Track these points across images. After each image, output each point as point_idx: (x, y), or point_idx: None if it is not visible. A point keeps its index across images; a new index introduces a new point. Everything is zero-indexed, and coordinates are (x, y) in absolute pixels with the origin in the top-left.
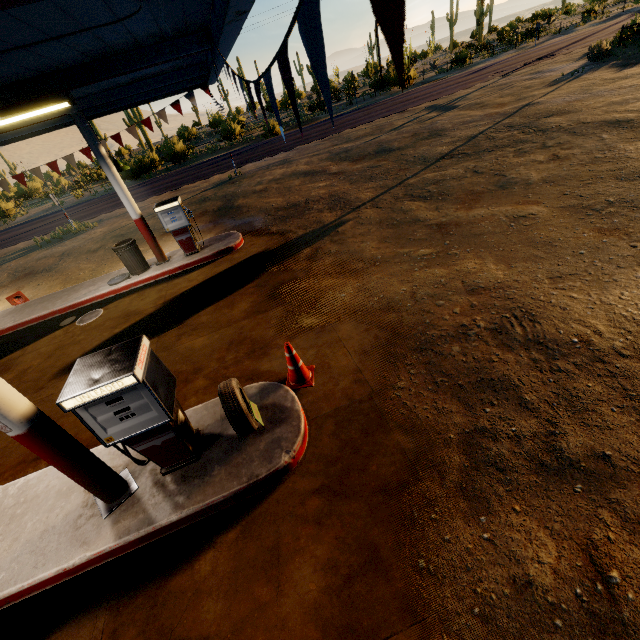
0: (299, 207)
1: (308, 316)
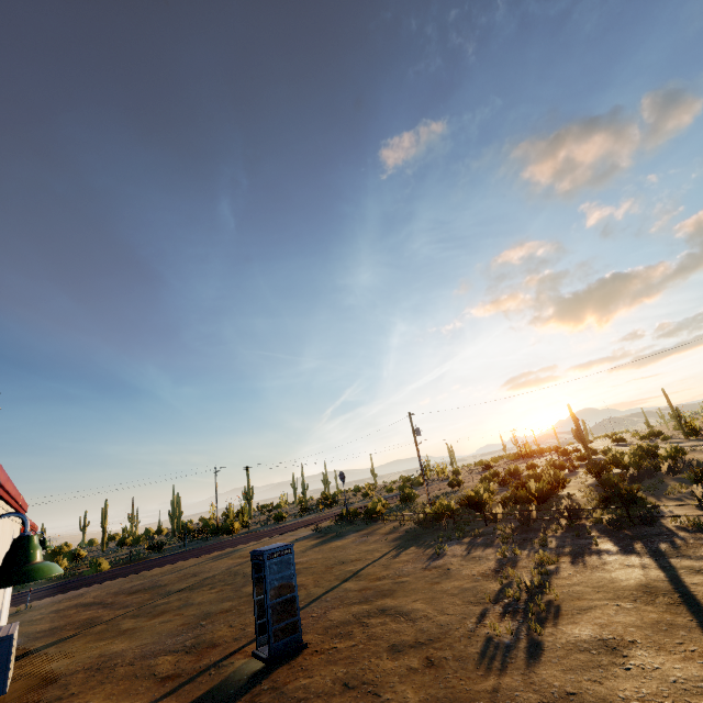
0: (57, 629)
1: None
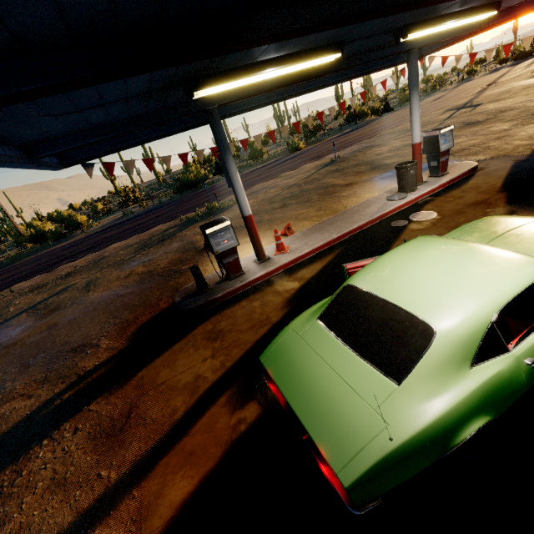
0: (472, 149)
1: None
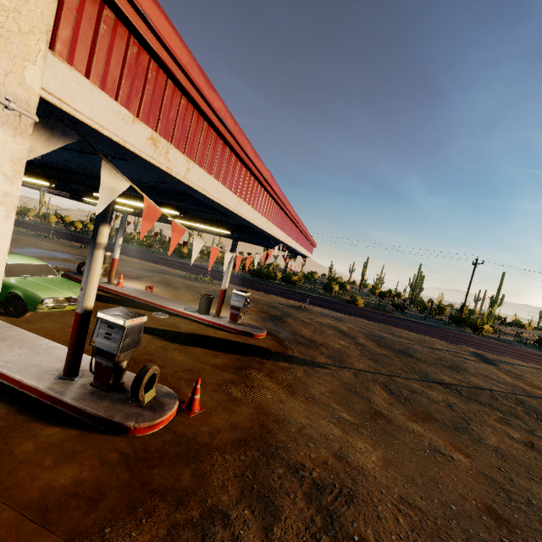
0: (314, 343)
1: (237, 389)
